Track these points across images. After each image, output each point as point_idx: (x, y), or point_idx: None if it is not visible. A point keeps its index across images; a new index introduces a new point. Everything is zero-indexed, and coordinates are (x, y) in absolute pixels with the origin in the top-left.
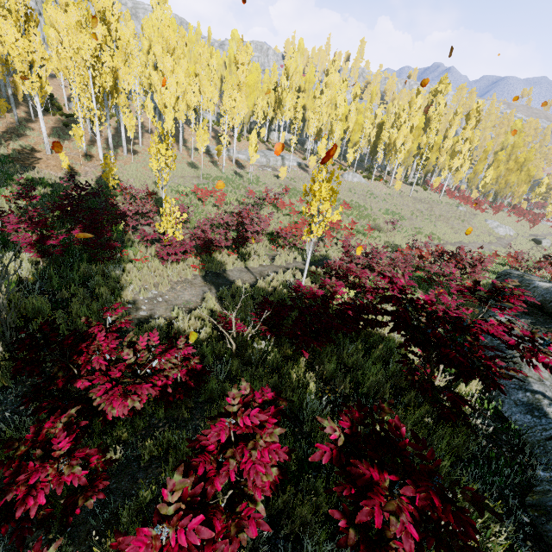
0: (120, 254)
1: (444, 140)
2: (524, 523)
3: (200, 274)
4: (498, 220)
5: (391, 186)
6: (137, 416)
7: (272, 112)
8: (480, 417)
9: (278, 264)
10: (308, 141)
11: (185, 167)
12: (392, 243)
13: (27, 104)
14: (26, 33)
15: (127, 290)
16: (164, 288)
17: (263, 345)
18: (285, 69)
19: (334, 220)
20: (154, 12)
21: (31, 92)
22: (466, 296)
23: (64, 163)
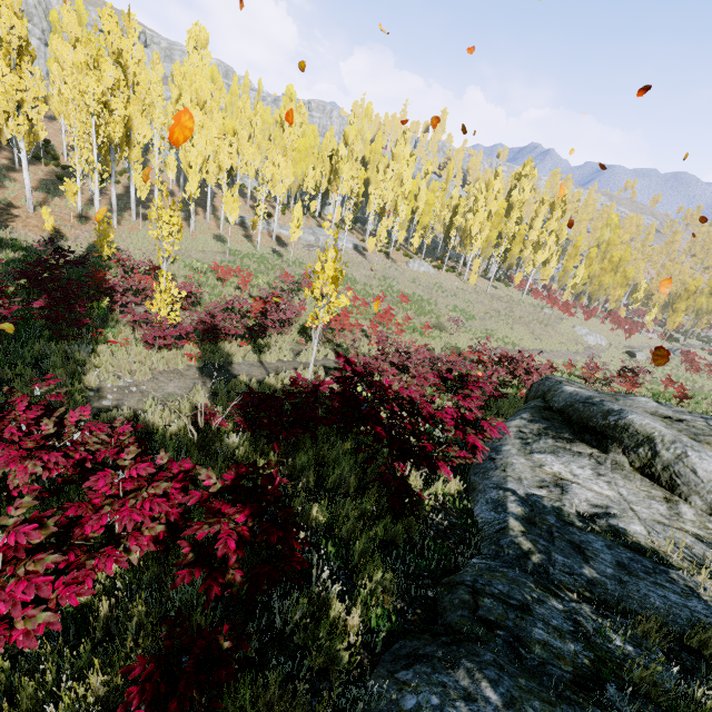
0: (94, 335)
1: (530, 230)
2: (426, 597)
3: (196, 365)
4: (589, 327)
5: (465, 280)
6: (54, 498)
7: (326, 183)
8: (442, 512)
9: (302, 360)
10: (368, 219)
11: (208, 240)
12: (455, 346)
13: (12, 149)
14: (17, 68)
15: (90, 374)
16: (142, 377)
17: (236, 439)
18: (343, 135)
19: (341, 305)
20: (190, 57)
21: (17, 136)
22: (436, 384)
23: (47, 223)
